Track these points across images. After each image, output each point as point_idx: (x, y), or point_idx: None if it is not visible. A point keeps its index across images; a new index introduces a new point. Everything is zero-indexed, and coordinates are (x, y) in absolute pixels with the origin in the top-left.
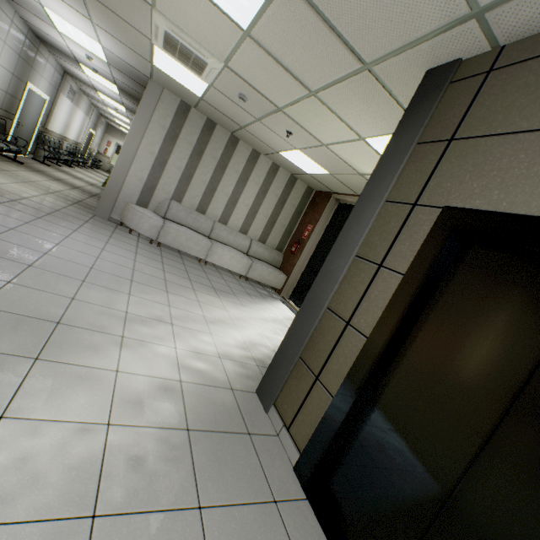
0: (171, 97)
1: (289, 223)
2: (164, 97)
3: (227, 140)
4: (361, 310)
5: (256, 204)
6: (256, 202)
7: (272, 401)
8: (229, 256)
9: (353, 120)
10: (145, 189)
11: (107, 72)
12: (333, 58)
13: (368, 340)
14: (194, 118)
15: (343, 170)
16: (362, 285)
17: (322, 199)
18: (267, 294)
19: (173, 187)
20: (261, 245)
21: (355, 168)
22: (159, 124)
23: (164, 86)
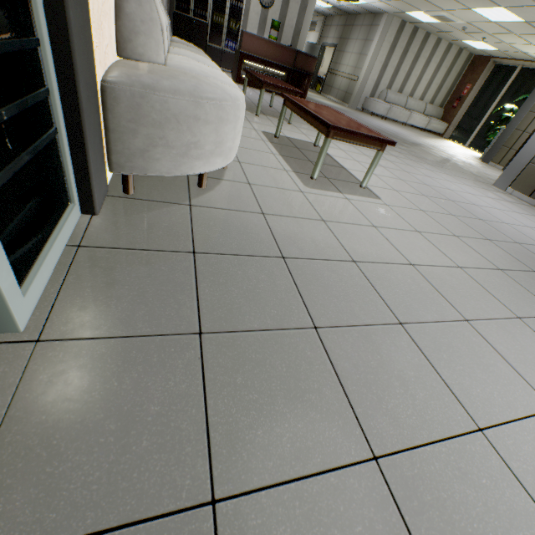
0: (396, 21)
1: (451, 85)
2: (393, 22)
3: (422, 38)
4: (528, 127)
5: (432, 78)
6: (432, 76)
7: (490, 161)
8: (418, 118)
9: (532, 41)
10: (374, 86)
11: (340, 4)
12: (532, 32)
13: (530, 134)
14: (406, 30)
15: (511, 51)
16: (530, 120)
17: (481, 63)
18: (438, 137)
19: (388, 81)
20: (431, 106)
21: (521, 51)
22: (387, 42)
23: (395, 16)
